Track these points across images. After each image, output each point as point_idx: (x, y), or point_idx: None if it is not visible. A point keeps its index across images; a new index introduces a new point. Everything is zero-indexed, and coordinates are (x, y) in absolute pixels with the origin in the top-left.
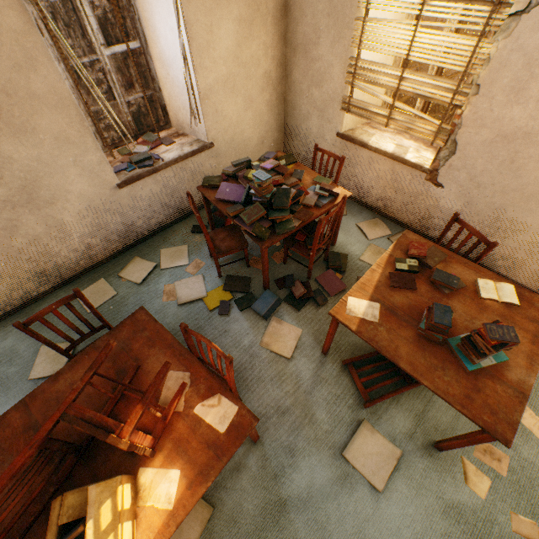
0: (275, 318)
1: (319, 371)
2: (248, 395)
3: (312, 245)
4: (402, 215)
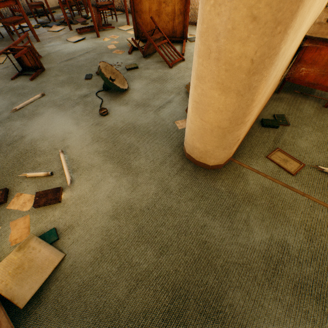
0: (55, 26)
1: (67, 33)
2: (40, 37)
3: (67, 0)
4: (116, 4)
